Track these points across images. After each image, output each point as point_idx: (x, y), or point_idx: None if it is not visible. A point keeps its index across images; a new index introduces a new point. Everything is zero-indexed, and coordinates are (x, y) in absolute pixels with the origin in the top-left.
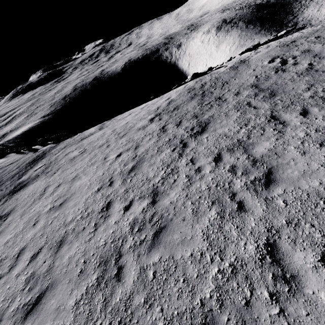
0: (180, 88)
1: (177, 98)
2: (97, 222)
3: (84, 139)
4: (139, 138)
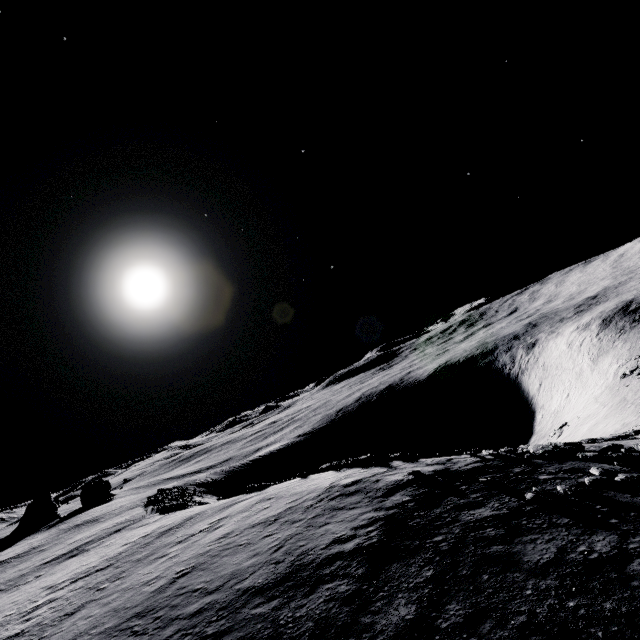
0: (223, 501)
1: (175, 522)
2: (7, 609)
3: (138, 527)
4: (106, 555)
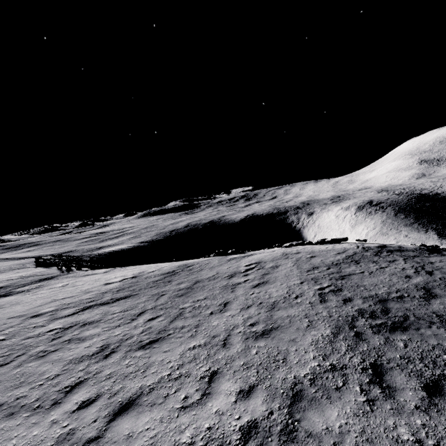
0: (194, 260)
1: (164, 269)
2: None
3: (85, 276)
4: (91, 291)
